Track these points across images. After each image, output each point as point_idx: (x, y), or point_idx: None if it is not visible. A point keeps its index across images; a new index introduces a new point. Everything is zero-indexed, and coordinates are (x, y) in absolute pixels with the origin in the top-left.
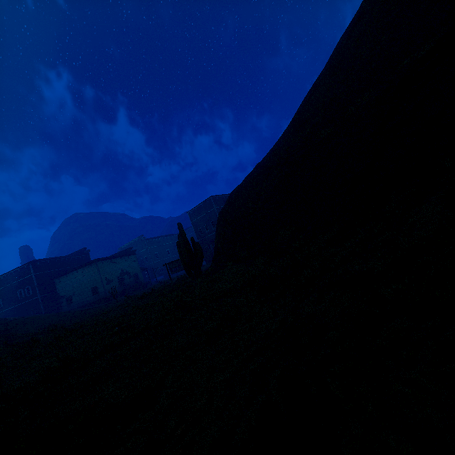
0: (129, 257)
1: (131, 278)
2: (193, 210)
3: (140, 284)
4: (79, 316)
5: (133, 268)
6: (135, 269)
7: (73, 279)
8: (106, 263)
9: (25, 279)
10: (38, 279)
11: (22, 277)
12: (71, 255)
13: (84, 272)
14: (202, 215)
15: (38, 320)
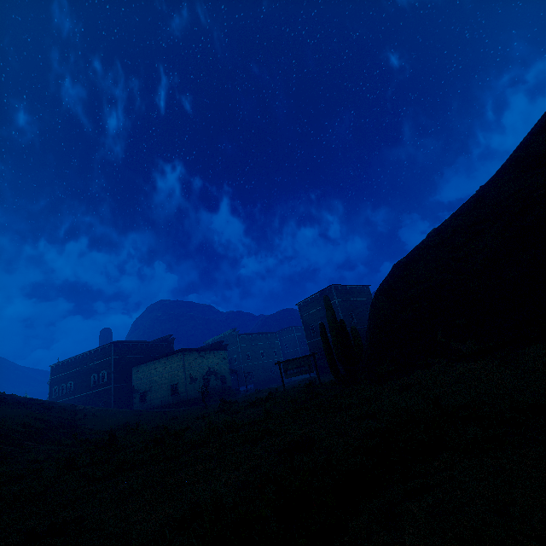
0: (219, 352)
1: (217, 380)
2: (304, 301)
3: (228, 389)
4: (157, 418)
5: (221, 367)
6: (223, 369)
7: (153, 369)
8: (193, 355)
9: (103, 361)
10: (116, 363)
11: (100, 359)
12: (155, 341)
13: (167, 363)
14: (317, 309)
15: (109, 415)
